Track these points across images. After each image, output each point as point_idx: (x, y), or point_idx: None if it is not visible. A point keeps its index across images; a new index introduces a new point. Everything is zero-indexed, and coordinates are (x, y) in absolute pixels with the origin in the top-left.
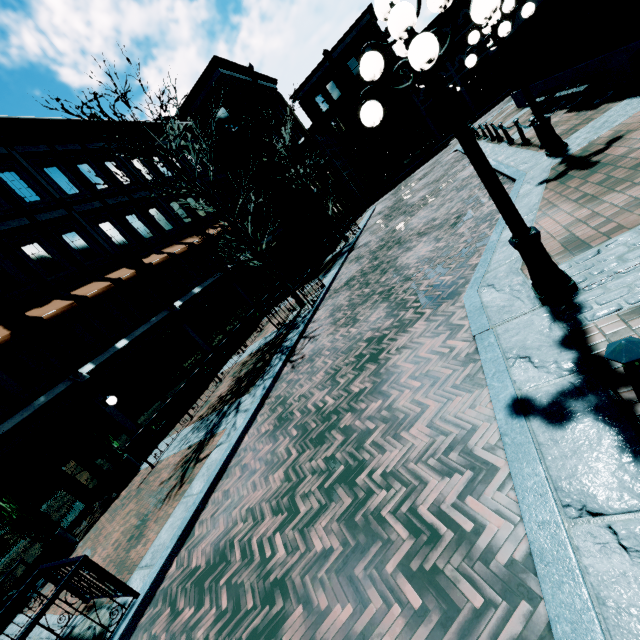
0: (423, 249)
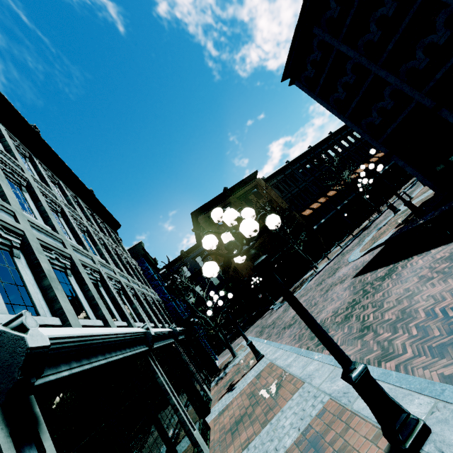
0: None
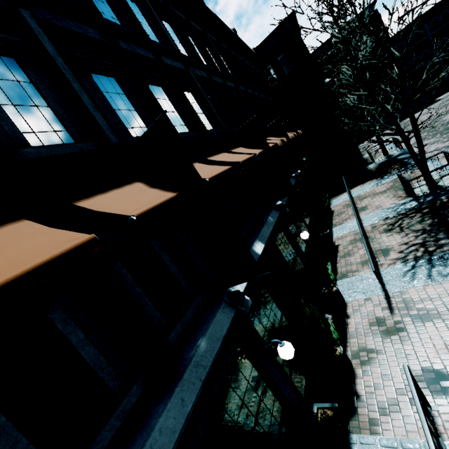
0: None
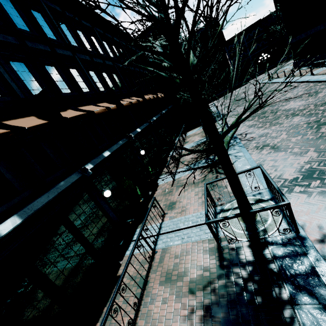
0: (297, 103)
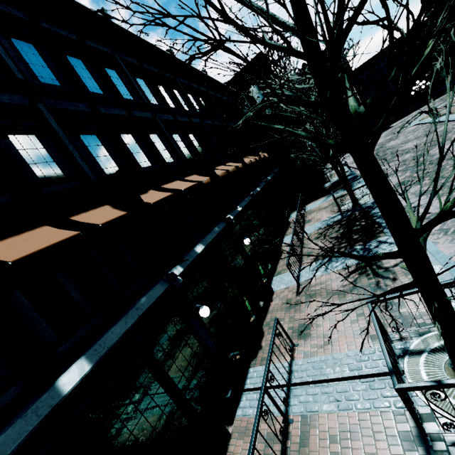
0: None
